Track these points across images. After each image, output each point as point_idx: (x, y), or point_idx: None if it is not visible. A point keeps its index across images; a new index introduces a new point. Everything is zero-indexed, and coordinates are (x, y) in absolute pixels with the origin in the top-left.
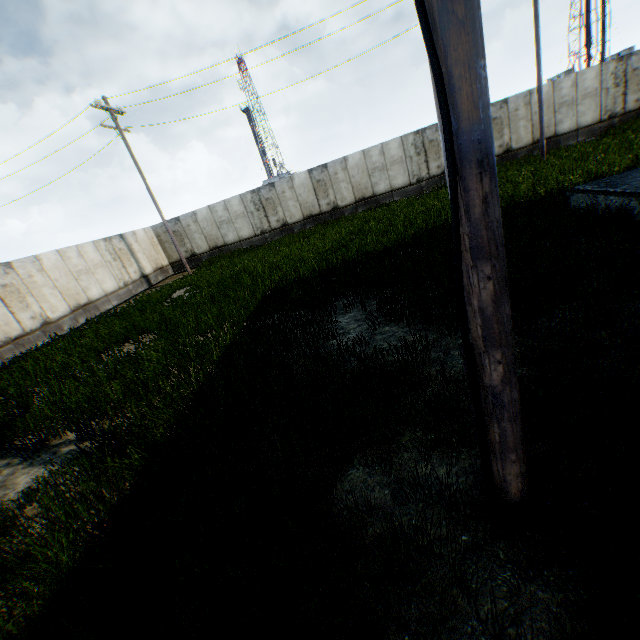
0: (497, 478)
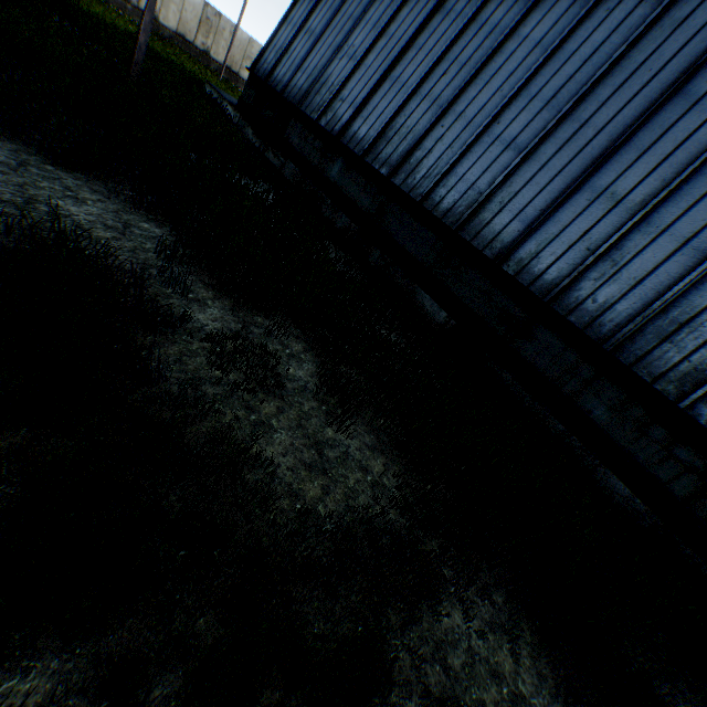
0: (133, 74)
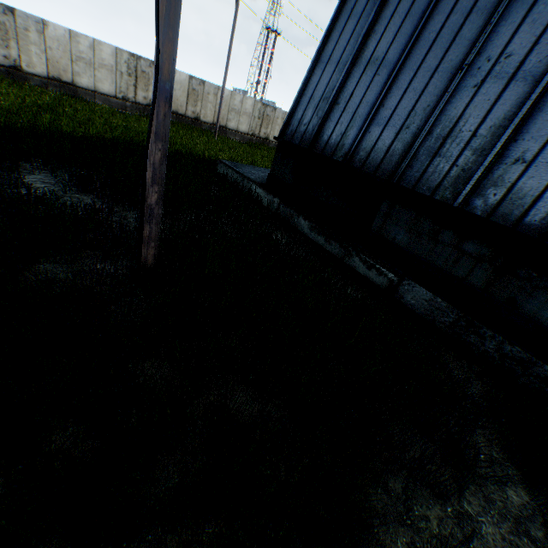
0: (144, 258)
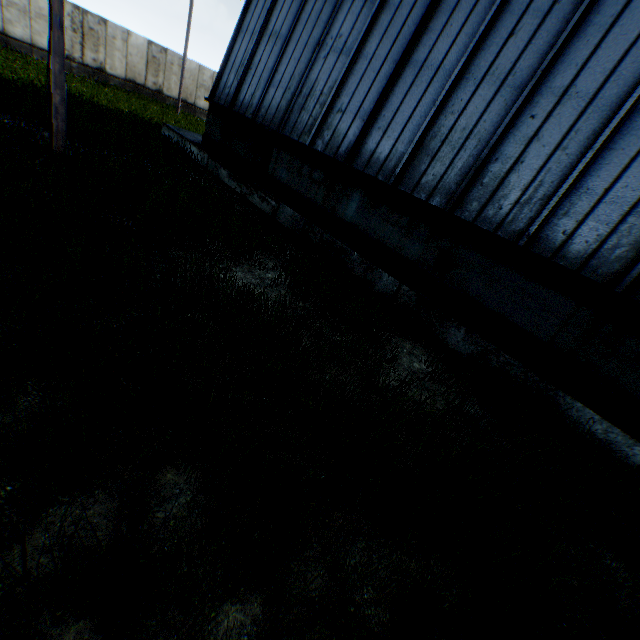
0: (56, 148)
